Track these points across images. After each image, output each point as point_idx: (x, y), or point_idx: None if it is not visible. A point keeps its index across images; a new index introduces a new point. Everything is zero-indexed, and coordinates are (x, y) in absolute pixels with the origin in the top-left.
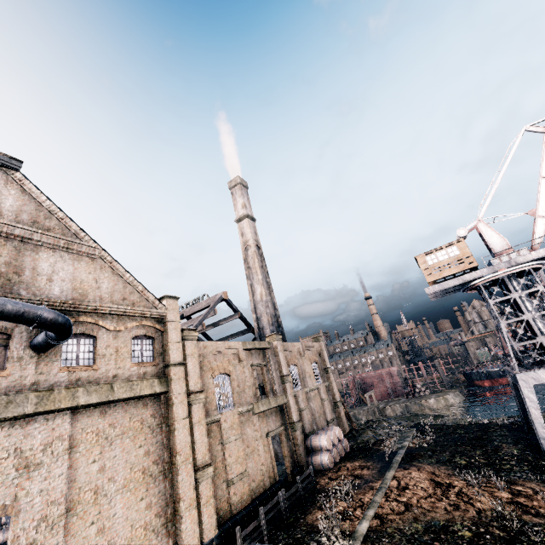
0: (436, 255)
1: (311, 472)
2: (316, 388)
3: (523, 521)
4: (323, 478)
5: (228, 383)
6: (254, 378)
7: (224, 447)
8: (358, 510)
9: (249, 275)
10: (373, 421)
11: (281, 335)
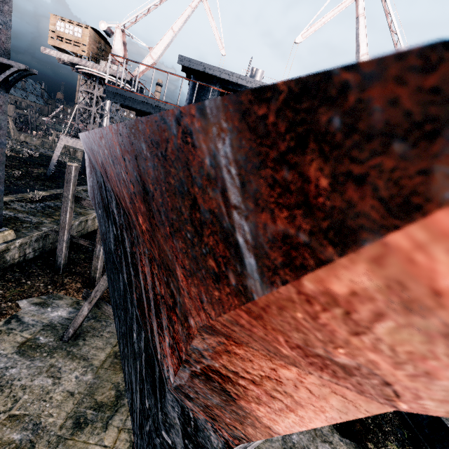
0: (65, 25)
1: None
2: None
3: None
4: None
5: None
6: None
7: None
8: None
9: None
10: (28, 143)
11: None
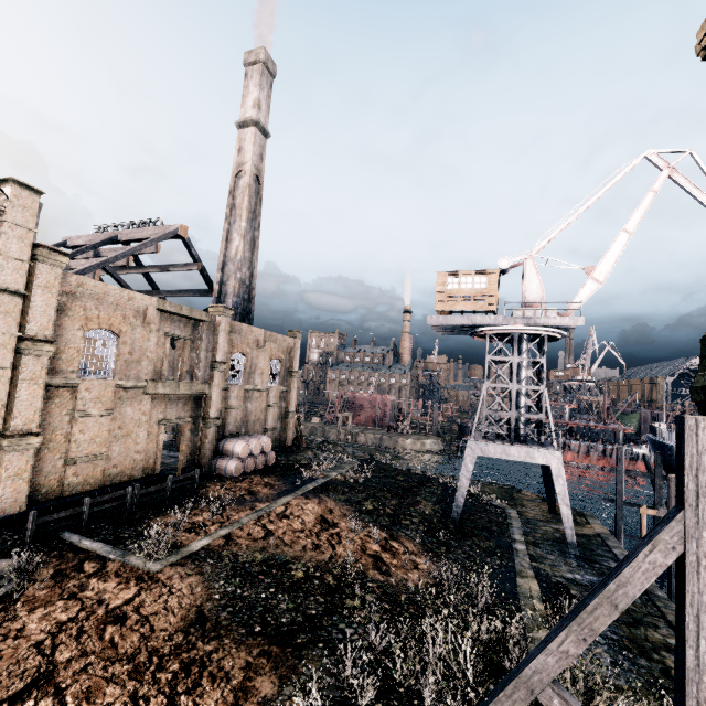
0: (460, 279)
1: (196, 475)
2: (265, 389)
3: (365, 575)
4: (216, 484)
5: (114, 345)
6: (164, 351)
7: (74, 420)
8: (215, 526)
9: (231, 216)
10: (329, 443)
11: (248, 313)
